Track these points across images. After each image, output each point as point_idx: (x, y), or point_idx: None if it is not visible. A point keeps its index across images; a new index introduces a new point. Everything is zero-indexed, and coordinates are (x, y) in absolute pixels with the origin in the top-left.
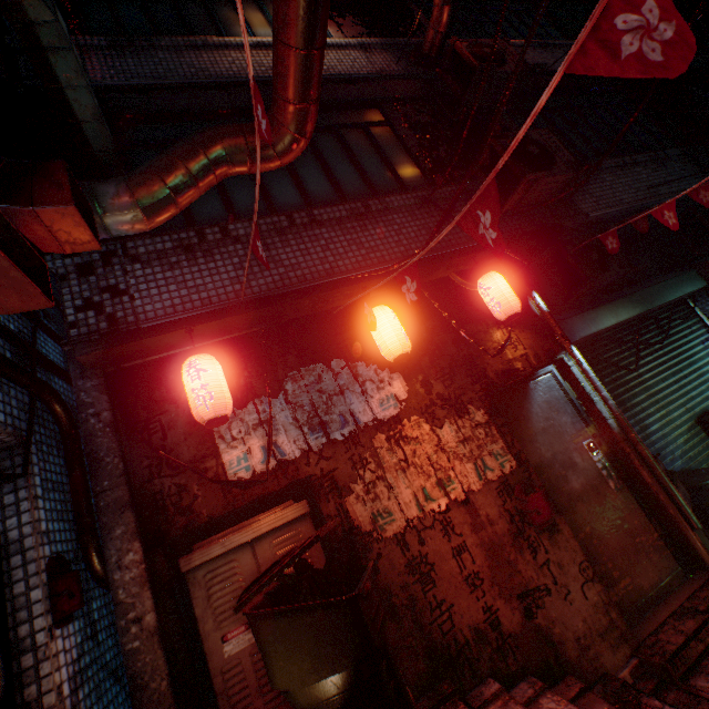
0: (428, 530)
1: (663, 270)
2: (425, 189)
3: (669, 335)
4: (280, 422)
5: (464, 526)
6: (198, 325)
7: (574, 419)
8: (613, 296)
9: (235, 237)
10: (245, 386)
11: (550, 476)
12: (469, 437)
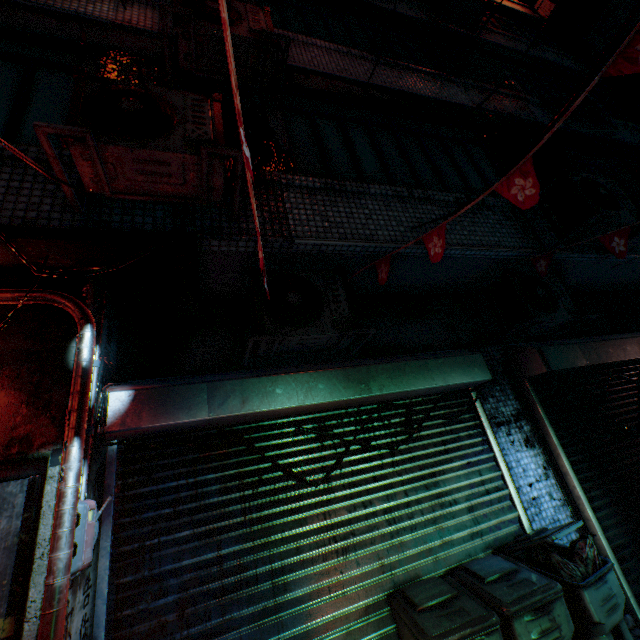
0: None
1: (461, 345)
2: (20, 143)
3: (419, 437)
4: None
5: None
6: None
7: None
8: (342, 363)
9: None
10: None
11: None
12: None
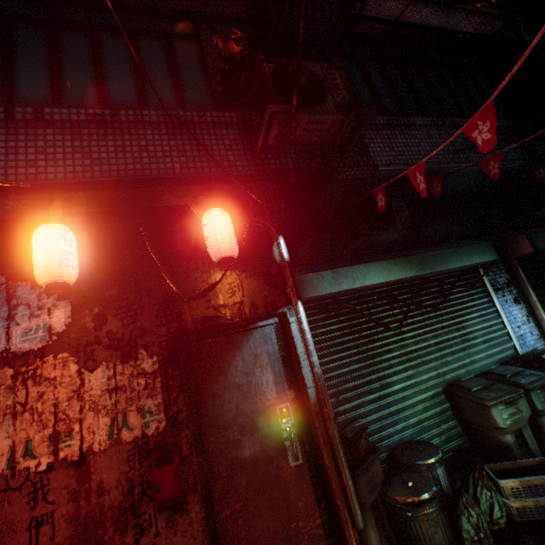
0: (11, 491)
1: (467, 236)
2: (198, 110)
3: (449, 300)
4: None
5: (63, 492)
6: None
7: (279, 378)
8: (399, 253)
9: None
10: None
11: (219, 439)
12: (122, 386)
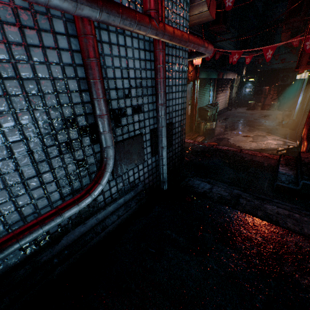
0: None
1: (212, 68)
2: None
3: (205, 86)
4: None
5: None
6: None
7: (190, 97)
8: (204, 69)
9: None
10: None
11: None
12: None
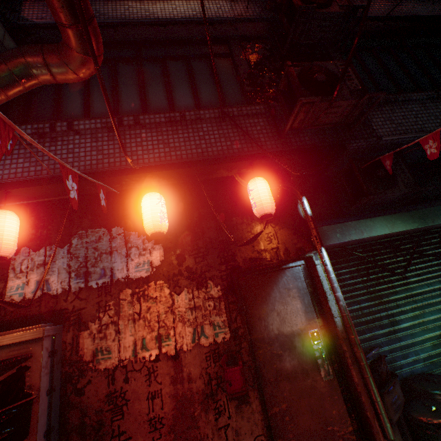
0: (135, 372)
1: None
2: (237, 106)
3: None
4: (58, 266)
5: (166, 377)
6: (12, 189)
7: (308, 309)
8: (399, 209)
9: (77, 130)
10: (46, 235)
11: (266, 352)
12: (199, 306)
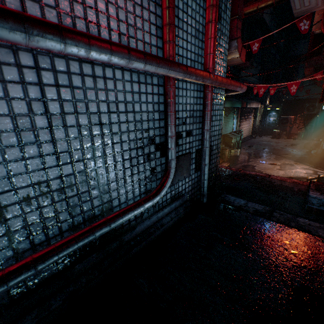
0: None
1: (236, 98)
2: None
3: (229, 115)
4: None
5: None
6: None
7: None
8: (228, 99)
9: None
10: None
11: None
12: None
